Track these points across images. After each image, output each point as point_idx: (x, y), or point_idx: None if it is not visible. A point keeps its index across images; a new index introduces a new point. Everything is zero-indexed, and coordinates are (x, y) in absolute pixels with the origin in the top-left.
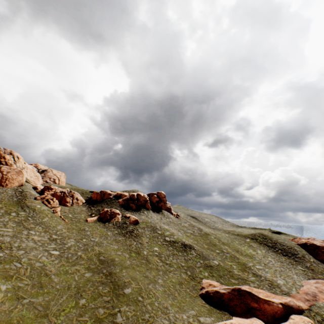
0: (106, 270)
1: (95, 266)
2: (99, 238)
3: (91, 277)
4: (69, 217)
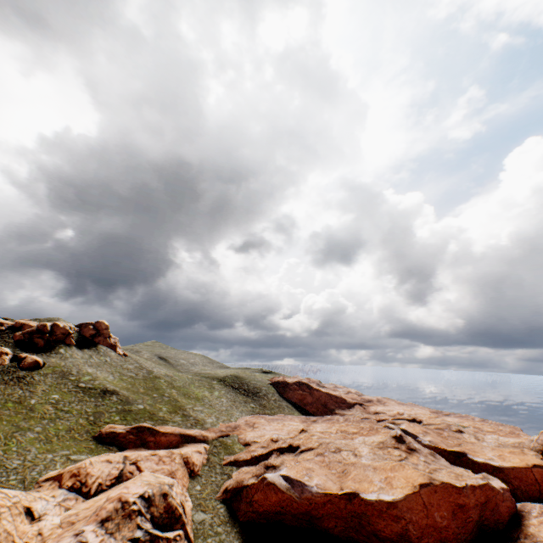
0: None
1: None
2: None
3: None
4: None
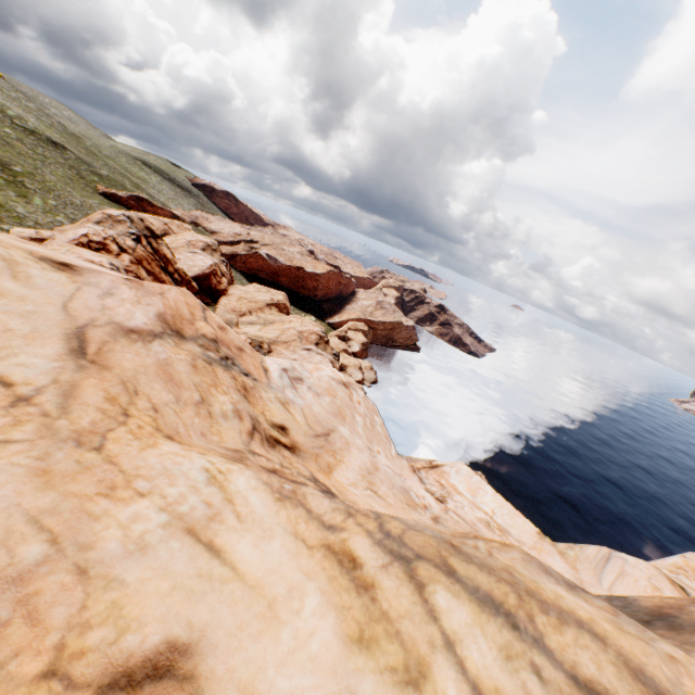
0: None
1: None
2: None
3: None
4: None
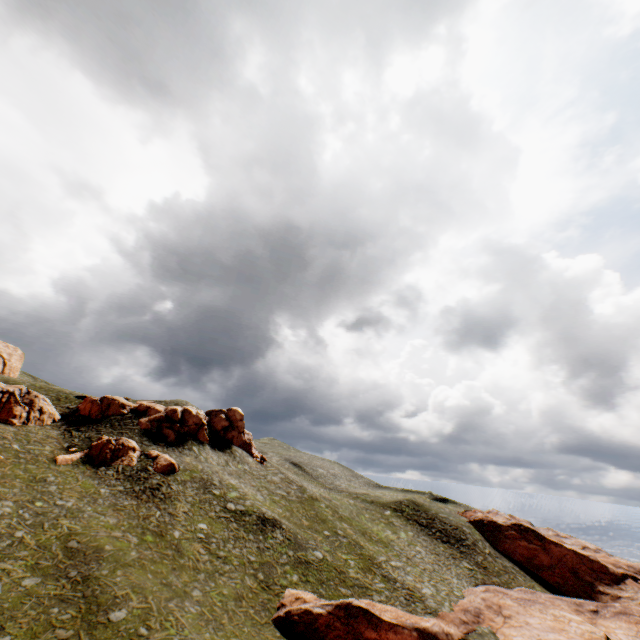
0: (77, 570)
1: (53, 561)
2: (78, 500)
3: (38, 587)
4: (12, 452)
